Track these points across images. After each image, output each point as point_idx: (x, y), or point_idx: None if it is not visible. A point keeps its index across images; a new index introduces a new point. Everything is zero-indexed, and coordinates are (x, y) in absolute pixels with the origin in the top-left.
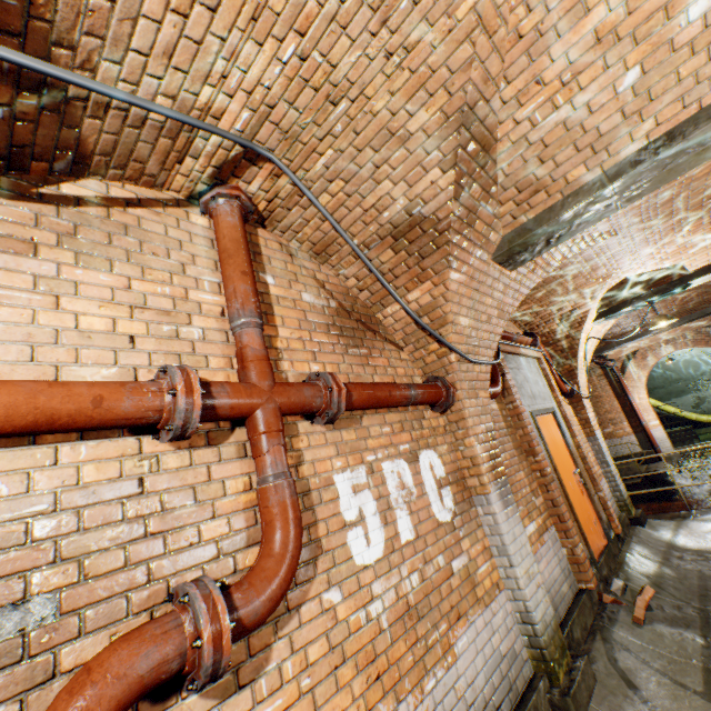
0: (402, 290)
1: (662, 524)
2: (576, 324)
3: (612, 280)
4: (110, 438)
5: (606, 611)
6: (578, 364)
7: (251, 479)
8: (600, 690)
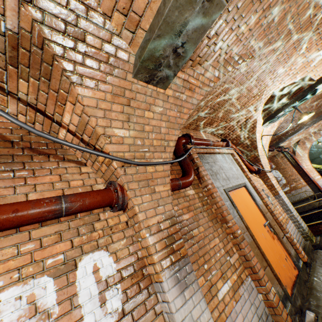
0: (57, 115)
1: None
2: (251, 129)
3: (265, 96)
4: None
5: None
6: (259, 153)
7: None
8: None
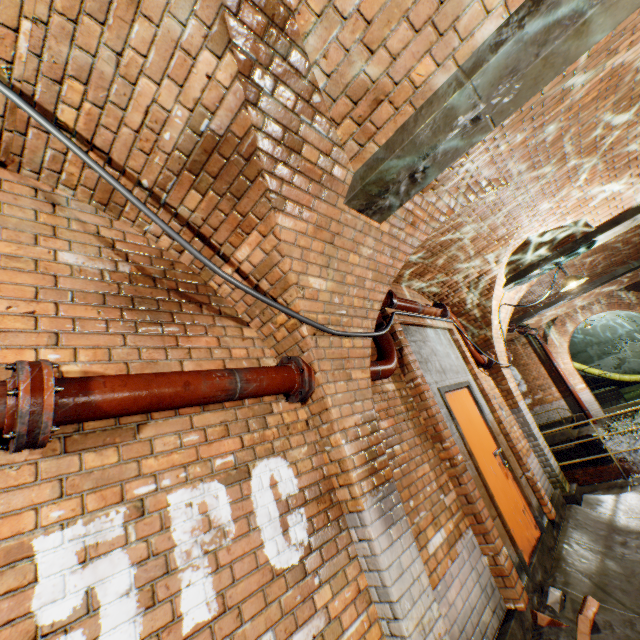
0: (228, 247)
1: (600, 500)
2: (485, 291)
3: (515, 241)
4: None
5: None
6: (493, 333)
7: None
8: None
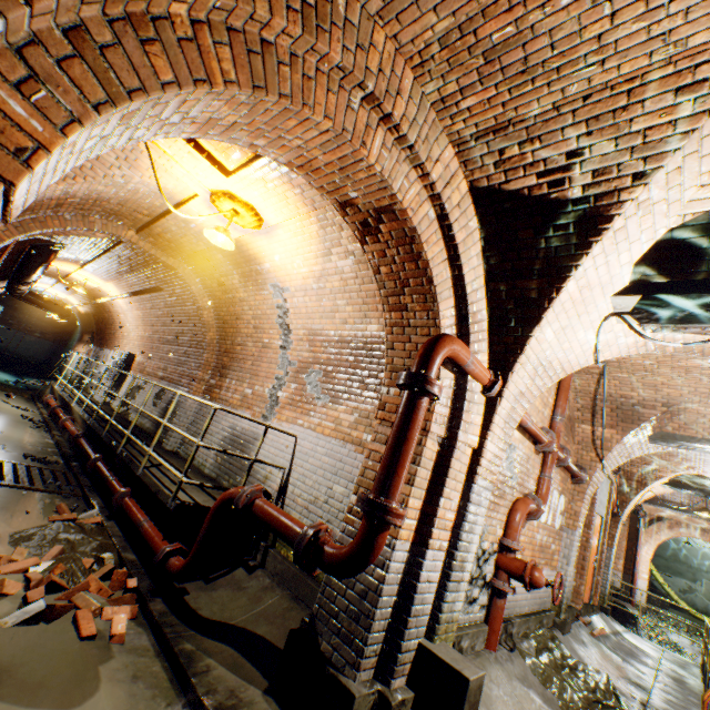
0: (598, 424)
1: (618, 623)
2: (649, 478)
3: (692, 471)
4: (529, 442)
5: (578, 621)
6: (631, 501)
7: (537, 472)
8: (571, 634)
